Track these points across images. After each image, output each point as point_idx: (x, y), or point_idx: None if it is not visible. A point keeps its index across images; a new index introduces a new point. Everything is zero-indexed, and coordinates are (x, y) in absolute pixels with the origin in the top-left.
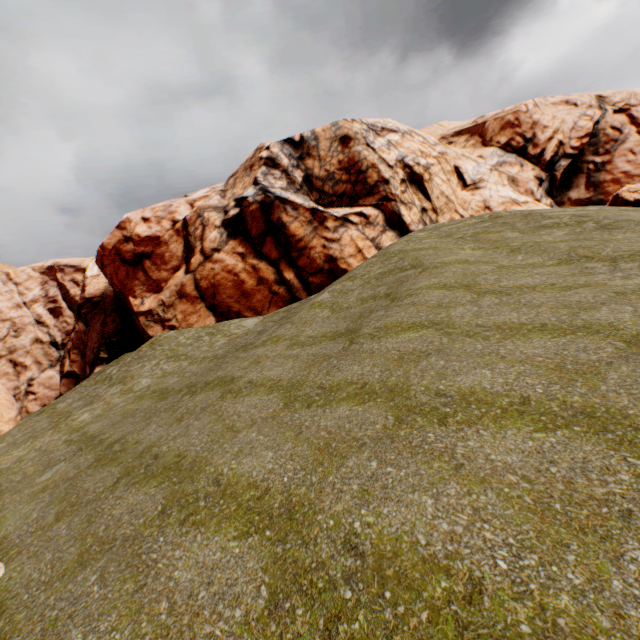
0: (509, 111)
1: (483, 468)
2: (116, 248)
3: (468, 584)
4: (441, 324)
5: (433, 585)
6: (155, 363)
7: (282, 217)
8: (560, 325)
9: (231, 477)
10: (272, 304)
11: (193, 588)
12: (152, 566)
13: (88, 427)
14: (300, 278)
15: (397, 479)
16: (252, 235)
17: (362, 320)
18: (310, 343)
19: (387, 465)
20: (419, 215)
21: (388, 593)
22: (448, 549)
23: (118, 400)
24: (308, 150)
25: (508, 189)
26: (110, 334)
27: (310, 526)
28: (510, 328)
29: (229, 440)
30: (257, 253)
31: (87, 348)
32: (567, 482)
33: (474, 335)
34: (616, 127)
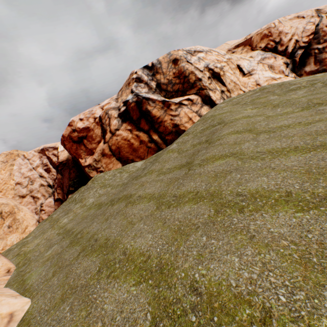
0: (264, 28)
1: (266, 237)
2: (69, 136)
3: (262, 312)
4: (237, 154)
5: (241, 313)
6: (95, 190)
7: (147, 107)
8: (306, 146)
9: (131, 250)
10: (148, 153)
11: (113, 314)
12: (94, 302)
13: (67, 226)
14: (161, 138)
15: (217, 247)
16: (134, 119)
17: (194, 156)
18: (168, 172)
19: (211, 239)
20: (220, 95)
21: (216, 318)
22: (249, 289)
23: (79, 211)
24: (156, 70)
25: (269, 72)
26: (73, 178)
27: (172, 277)
28: (276, 151)
29: (130, 229)
30: (137, 128)
31: (64, 186)
32: (319, 243)
33: (256, 158)
34: None
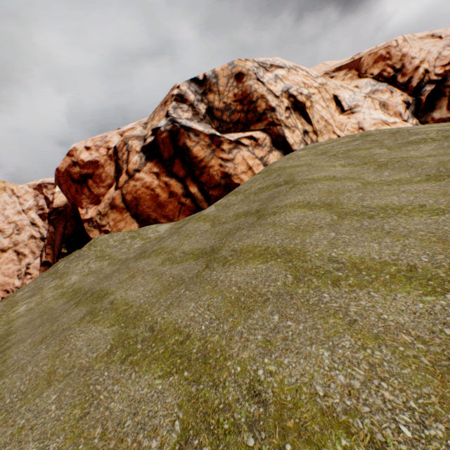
0: (381, 47)
1: None
2: (67, 171)
3: None
4: (292, 253)
5: None
6: (86, 262)
7: (186, 142)
8: (435, 270)
9: None
10: (181, 213)
11: None
12: None
13: (16, 321)
14: (202, 191)
15: None
16: (164, 158)
17: (227, 238)
18: (179, 260)
19: None
20: (301, 136)
21: None
22: None
23: (50, 294)
24: (210, 86)
25: (379, 112)
26: (69, 235)
27: None
28: (368, 268)
29: (33, 398)
30: (168, 172)
31: (55, 245)
32: None
33: (323, 275)
34: None
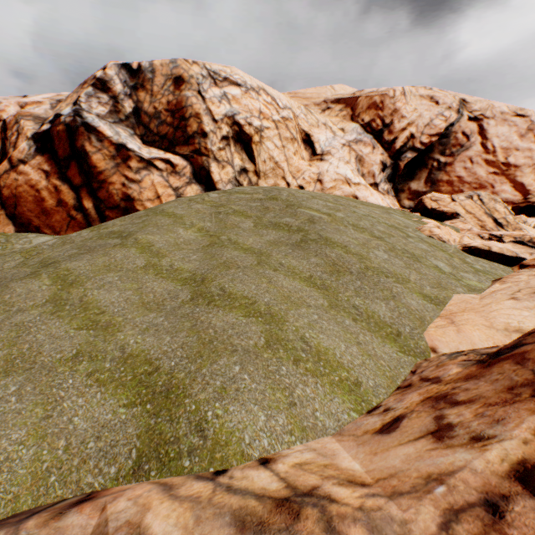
0: (380, 92)
1: None
2: None
3: None
4: None
5: None
6: None
7: (86, 145)
8: None
9: None
10: (70, 227)
11: None
12: None
13: None
14: (98, 209)
15: None
16: (59, 155)
17: None
18: None
19: None
20: (233, 175)
21: None
22: None
23: None
24: (143, 81)
25: (349, 167)
26: None
27: None
28: None
29: None
30: (62, 175)
31: None
32: None
33: None
34: (466, 133)
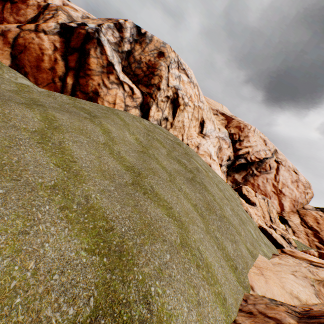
0: (244, 123)
1: None
2: None
3: None
4: None
5: None
6: None
7: (91, 50)
8: None
9: None
10: (48, 86)
11: None
12: None
13: None
14: (74, 87)
15: None
16: (71, 44)
17: None
18: None
19: None
20: (160, 118)
21: None
22: None
23: None
24: (142, 41)
25: (214, 149)
26: None
27: None
28: None
29: None
30: (65, 55)
31: None
32: None
33: None
34: (271, 166)
